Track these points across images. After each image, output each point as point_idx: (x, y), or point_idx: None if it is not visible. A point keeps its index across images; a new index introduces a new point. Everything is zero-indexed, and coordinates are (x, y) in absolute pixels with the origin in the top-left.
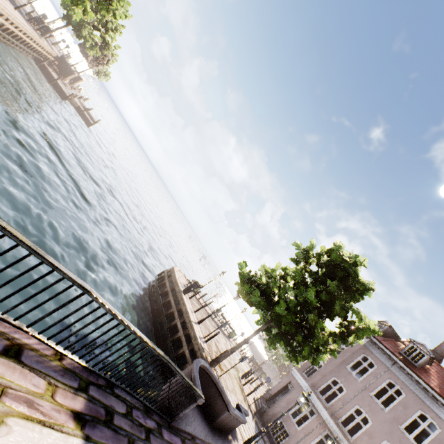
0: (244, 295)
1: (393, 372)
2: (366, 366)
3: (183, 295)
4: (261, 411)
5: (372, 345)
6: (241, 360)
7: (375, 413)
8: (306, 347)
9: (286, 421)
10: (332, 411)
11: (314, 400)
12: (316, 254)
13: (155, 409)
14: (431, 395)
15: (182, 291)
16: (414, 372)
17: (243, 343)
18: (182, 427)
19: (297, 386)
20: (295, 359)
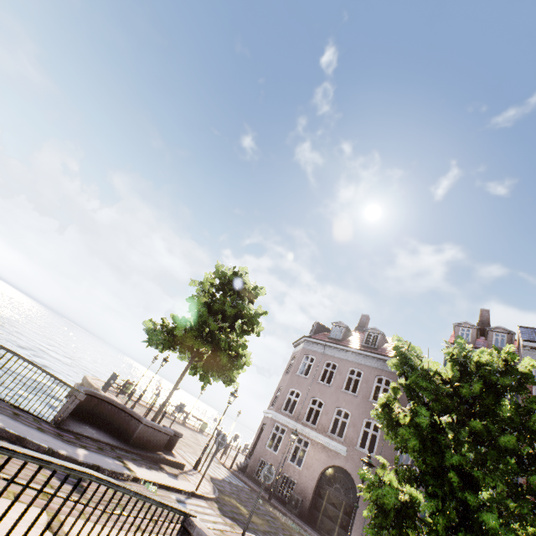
0: (151, 343)
1: (326, 354)
2: (309, 363)
3: (101, 391)
4: (243, 467)
5: (308, 344)
6: (179, 410)
7: (325, 393)
8: (222, 355)
9: (265, 456)
10: (297, 416)
11: (281, 419)
12: (209, 281)
13: (29, 411)
14: (352, 353)
15: (101, 389)
16: (337, 343)
17: (172, 390)
18: (76, 431)
19: (268, 420)
20: (229, 379)
